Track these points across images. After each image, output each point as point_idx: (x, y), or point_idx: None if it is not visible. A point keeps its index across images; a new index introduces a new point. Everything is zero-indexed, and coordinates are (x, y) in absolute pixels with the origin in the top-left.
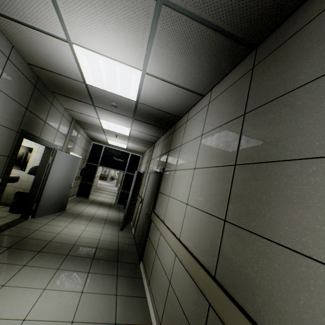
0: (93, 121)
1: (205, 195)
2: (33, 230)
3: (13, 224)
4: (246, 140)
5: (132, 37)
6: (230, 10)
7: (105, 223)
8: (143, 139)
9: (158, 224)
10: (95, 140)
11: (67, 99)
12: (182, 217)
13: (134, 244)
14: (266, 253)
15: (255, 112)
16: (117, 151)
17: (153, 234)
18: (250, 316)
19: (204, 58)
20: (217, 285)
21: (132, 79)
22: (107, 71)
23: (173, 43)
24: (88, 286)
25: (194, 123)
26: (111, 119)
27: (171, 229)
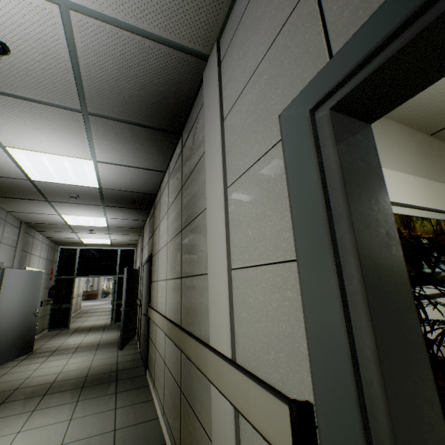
0: (53, 219)
1: (173, 264)
2: None
3: None
4: (184, 209)
5: (71, 137)
6: (145, 115)
7: (98, 348)
8: (128, 227)
9: (152, 315)
10: (62, 243)
11: (9, 200)
12: (165, 294)
13: (139, 358)
14: (193, 285)
15: (185, 186)
16: (99, 251)
17: (152, 330)
18: (189, 332)
19: (146, 144)
20: (178, 328)
21: (86, 168)
22: (54, 165)
23: (112, 137)
24: (78, 412)
25: (164, 199)
26: (77, 211)
27: (161, 312)
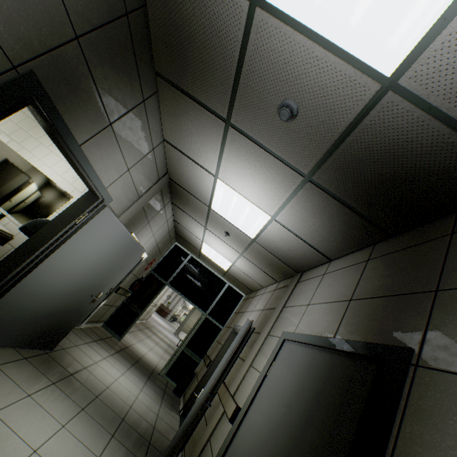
0: (200, 185)
1: None
2: None
3: None
4: None
5: None
6: None
7: (115, 436)
8: (281, 256)
9: None
10: (181, 239)
11: (178, 102)
12: None
13: None
14: None
15: None
16: (206, 271)
17: None
18: None
19: None
20: None
21: None
22: None
23: None
24: None
25: None
26: (245, 177)
27: None
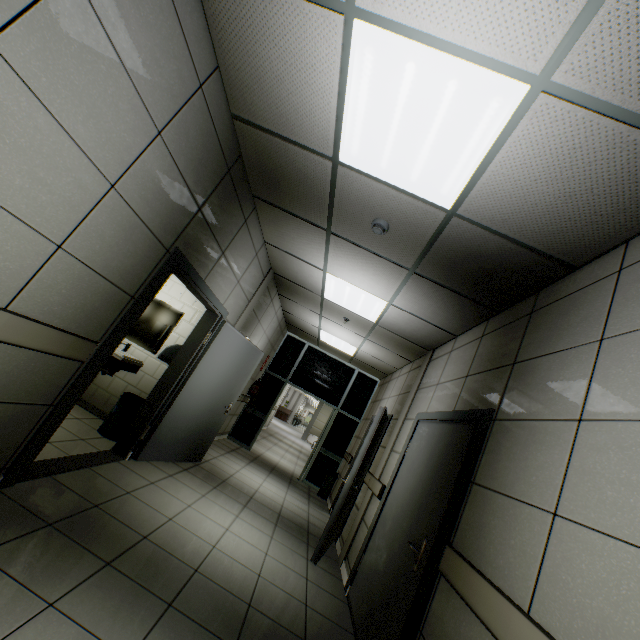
0: (309, 278)
1: None
2: (122, 490)
3: (91, 462)
4: None
5: None
6: None
7: (278, 525)
8: (408, 337)
9: (500, 620)
10: (293, 328)
11: (277, 216)
12: None
13: (348, 628)
14: None
15: None
16: (329, 360)
17: None
18: None
19: None
20: None
21: (480, 124)
22: (411, 106)
23: None
24: None
25: None
26: (354, 271)
27: None
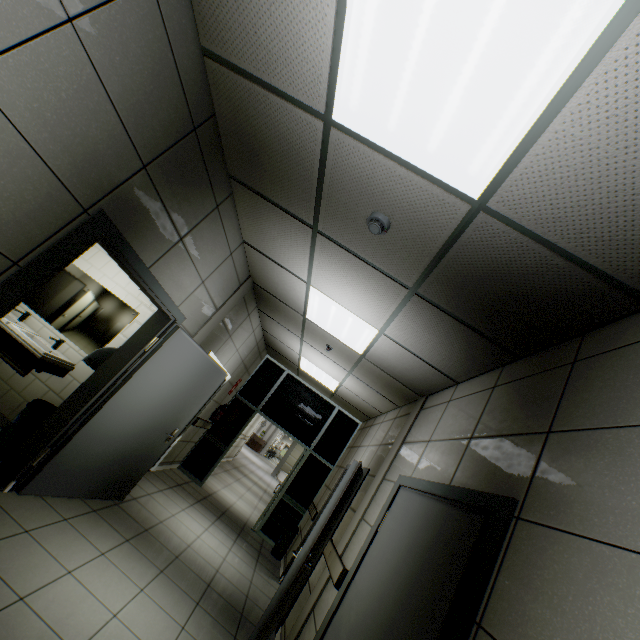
0: (291, 291)
1: None
2: None
3: None
4: None
5: None
6: None
7: (200, 604)
8: (398, 376)
9: None
10: (273, 351)
11: (256, 205)
12: None
13: None
14: None
15: None
16: (308, 392)
17: None
18: None
19: None
20: None
21: (552, 39)
22: (444, 11)
23: None
24: None
25: None
26: (342, 286)
27: None
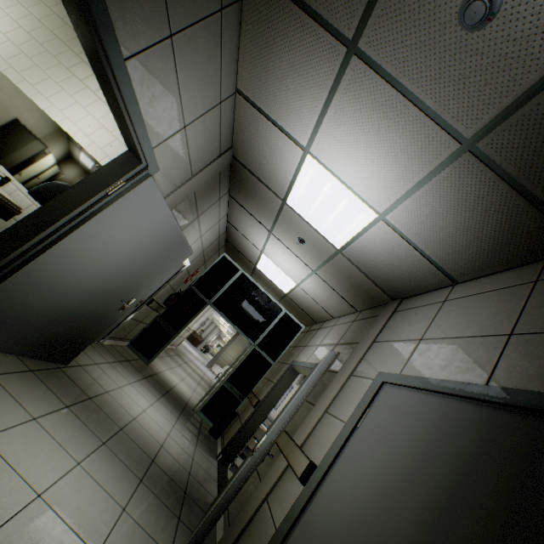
0: (278, 165)
1: None
2: None
3: None
4: None
5: None
6: None
7: (144, 481)
8: (375, 276)
9: None
10: (232, 248)
11: (272, 17)
12: None
13: None
14: None
15: None
16: (259, 293)
17: None
18: None
19: None
20: None
21: None
22: None
23: None
24: None
25: None
26: (355, 149)
27: None
